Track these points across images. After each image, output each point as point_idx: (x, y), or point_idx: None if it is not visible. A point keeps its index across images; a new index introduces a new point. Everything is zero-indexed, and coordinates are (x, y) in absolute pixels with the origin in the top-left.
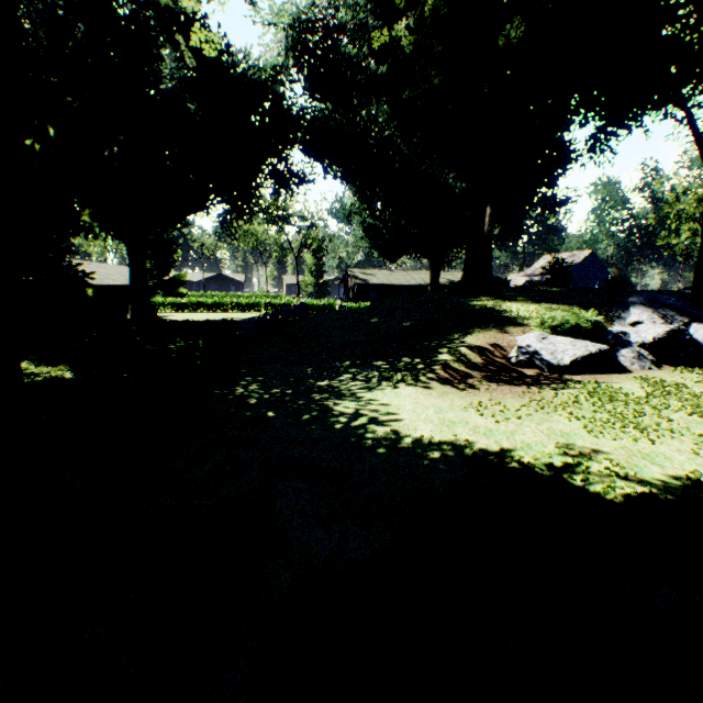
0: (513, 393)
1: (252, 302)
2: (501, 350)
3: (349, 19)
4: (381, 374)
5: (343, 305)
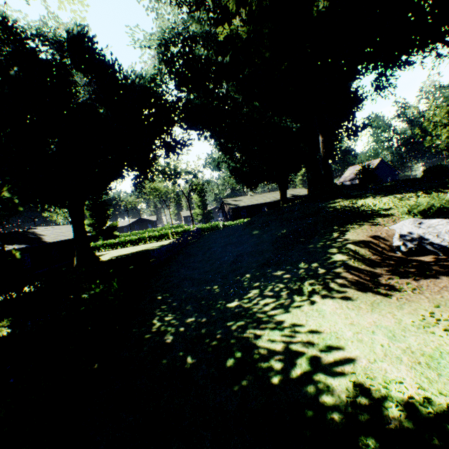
0: (447, 290)
1: (162, 233)
2: (384, 241)
3: (198, 31)
4: (287, 285)
5: (225, 224)
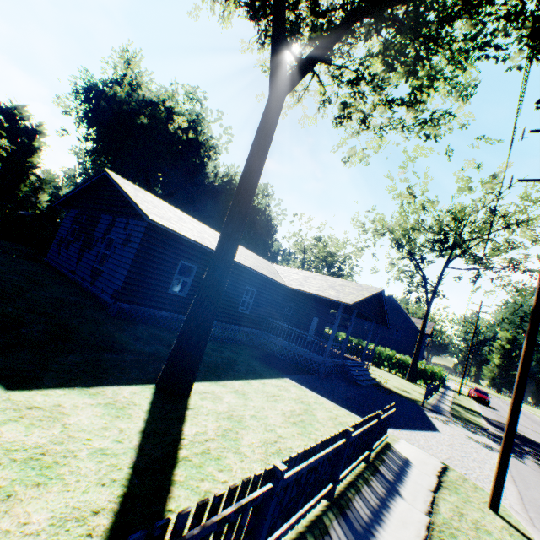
0: None
1: None
2: None
3: None
4: None
5: None
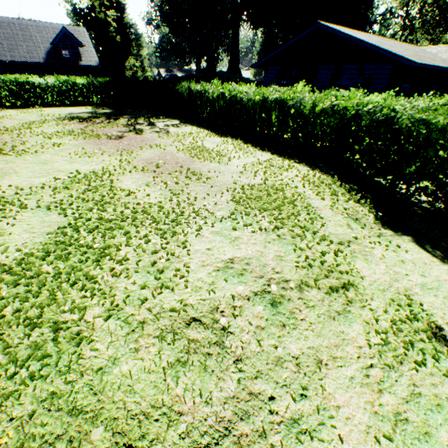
0: None
1: None
2: None
3: None
4: None
5: None
